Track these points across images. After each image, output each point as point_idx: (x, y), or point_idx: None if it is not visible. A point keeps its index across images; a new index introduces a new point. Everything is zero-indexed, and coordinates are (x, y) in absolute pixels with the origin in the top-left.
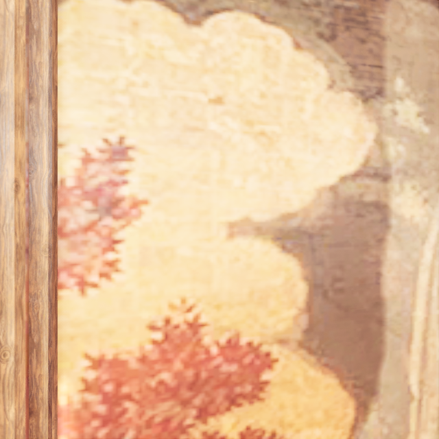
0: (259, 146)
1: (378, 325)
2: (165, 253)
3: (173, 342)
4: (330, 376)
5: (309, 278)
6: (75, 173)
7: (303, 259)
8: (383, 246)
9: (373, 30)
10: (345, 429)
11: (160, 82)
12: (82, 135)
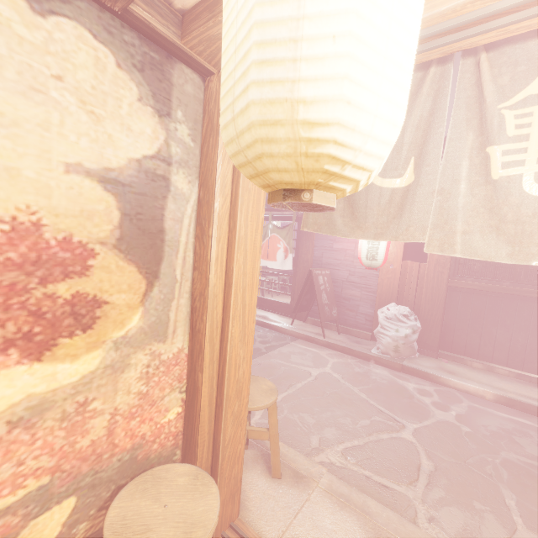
0: (90, 120)
1: (162, 242)
2: (12, 171)
3: (19, 233)
4: (132, 266)
5: (121, 210)
6: None
7: (118, 198)
8: (166, 201)
9: (167, 77)
10: (140, 295)
11: (7, 45)
12: None
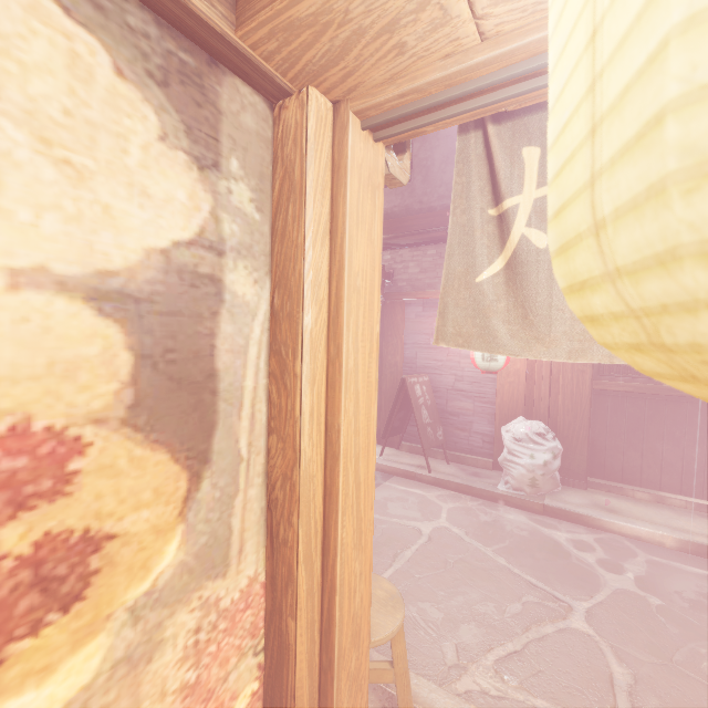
0: (63, 177)
1: (213, 396)
2: None
3: None
4: (161, 453)
5: (135, 348)
6: None
7: (128, 326)
8: (218, 320)
9: (210, 99)
10: (177, 503)
11: None
12: None
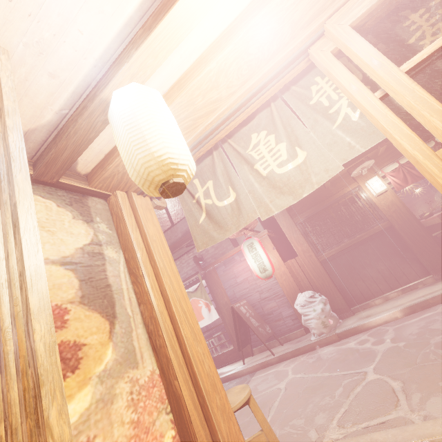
0: (49, 234)
1: (111, 292)
2: None
3: None
4: (96, 313)
5: (79, 278)
6: None
7: (75, 271)
8: (105, 266)
9: (85, 204)
10: (107, 333)
11: None
12: None
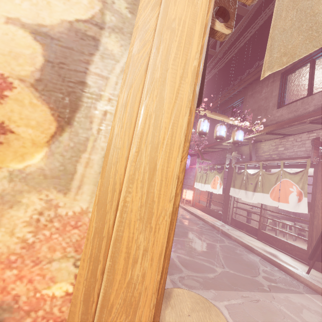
0: None
1: (81, 92)
2: None
3: None
4: (45, 106)
5: (46, 57)
6: None
7: (45, 47)
8: (93, 57)
9: None
10: (47, 135)
11: None
12: None
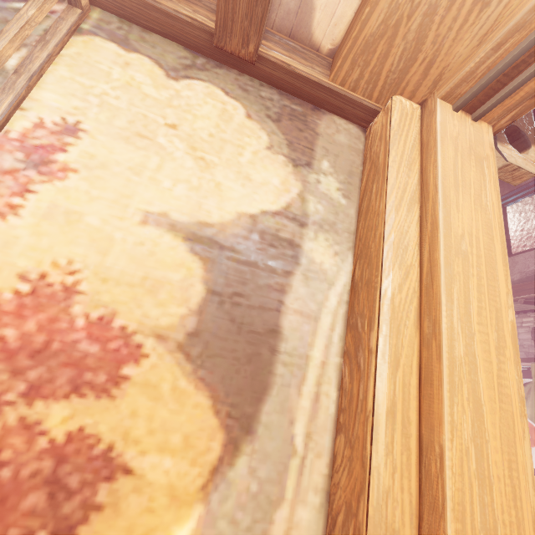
0: (196, 166)
1: (271, 353)
2: (73, 216)
3: (38, 299)
4: (203, 394)
5: (209, 284)
6: (22, 130)
7: (208, 265)
8: (290, 279)
9: (310, 127)
10: (204, 469)
11: (130, 100)
12: (45, 109)
